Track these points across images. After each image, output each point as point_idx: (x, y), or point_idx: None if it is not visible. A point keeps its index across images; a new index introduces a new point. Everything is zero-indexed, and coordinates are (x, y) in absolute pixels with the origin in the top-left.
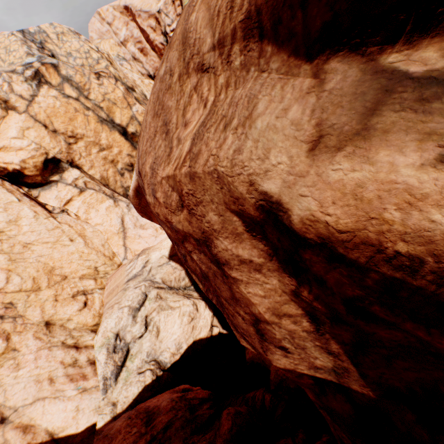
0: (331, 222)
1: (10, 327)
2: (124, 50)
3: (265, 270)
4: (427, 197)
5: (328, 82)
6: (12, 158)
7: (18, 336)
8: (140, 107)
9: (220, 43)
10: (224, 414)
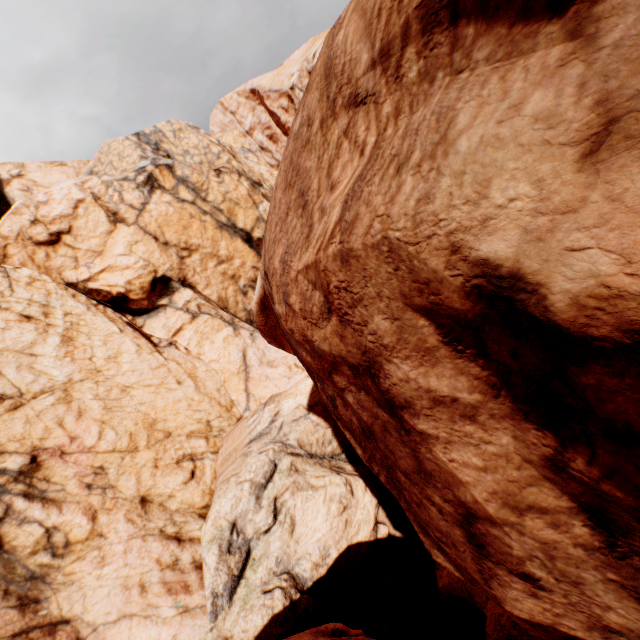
0: None
1: (97, 502)
2: (250, 141)
3: (484, 416)
4: None
5: (606, 34)
6: (117, 279)
7: (106, 516)
8: (268, 204)
9: (384, 53)
10: None
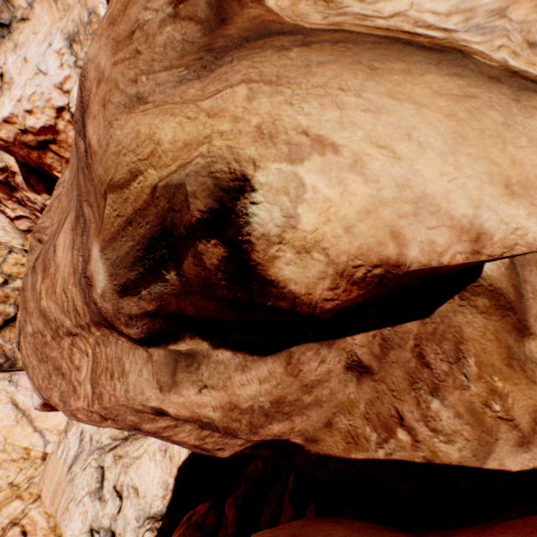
0: (184, 414)
1: None
2: None
3: (180, 425)
4: (202, 405)
5: (154, 356)
6: None
7: None
8: None
9: (80, 325)
10: (226, 507)
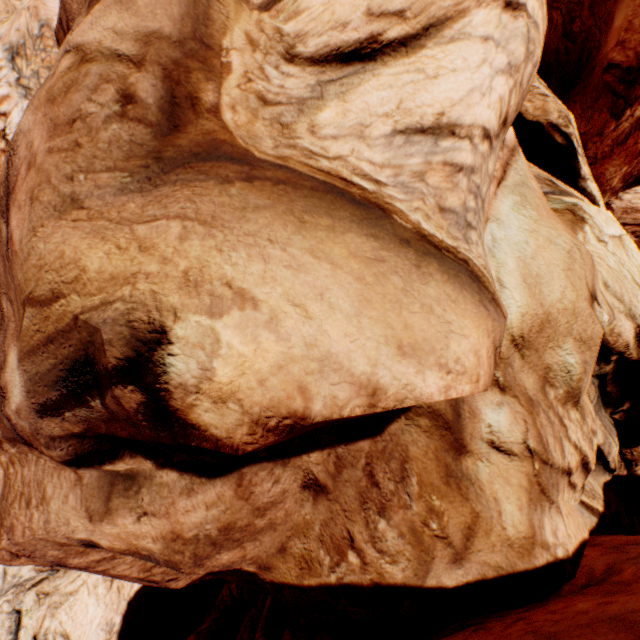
0: (119, 547)
1: None
2: None
3: (119, 555)
4: (140, 535)
5: (85, 478)
6: None
7: None
8: None
9: None
10: None
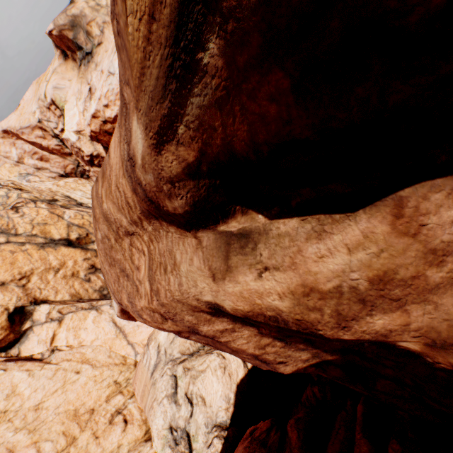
0: (242, 308)
1: None
2: (24, 167)
3: (237, 329)
4: (263, 293)
5: (203, 241)
6: None
7: None
8: (70, 212)
9: (133, 221)
10: (288, 429)
